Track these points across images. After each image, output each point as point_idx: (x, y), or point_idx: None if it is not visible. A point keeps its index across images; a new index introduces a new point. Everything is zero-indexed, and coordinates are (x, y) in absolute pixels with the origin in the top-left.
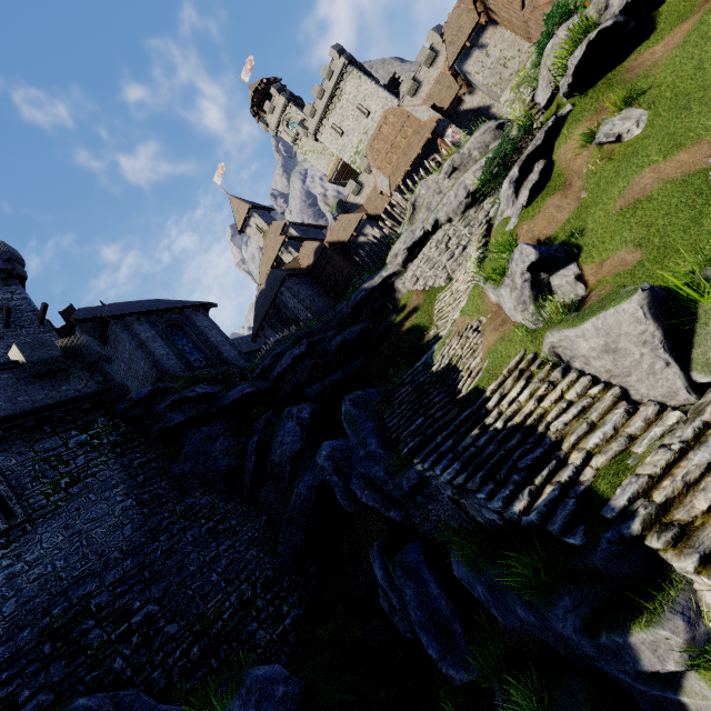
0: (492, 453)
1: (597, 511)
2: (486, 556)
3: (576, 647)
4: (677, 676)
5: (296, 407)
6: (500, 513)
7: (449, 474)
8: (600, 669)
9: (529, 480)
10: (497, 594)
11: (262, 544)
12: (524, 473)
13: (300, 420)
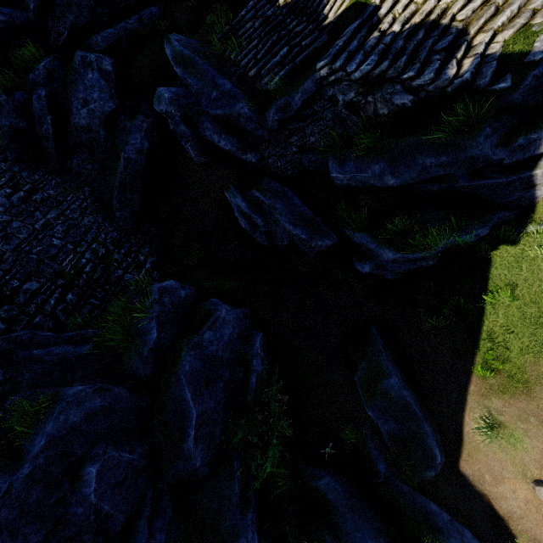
0: (402, 48)
1: (520, 62)
2: (391, 136)
3: (484, 160)
4: (534, 162)
5: (90, 53)
6: (415, 95)
7: (369, 65)
8: (454, 192)
9: (446, 60)
10: (401, 160)
11: (96, 212)
12: (445, 53)
13: (103, 72)
